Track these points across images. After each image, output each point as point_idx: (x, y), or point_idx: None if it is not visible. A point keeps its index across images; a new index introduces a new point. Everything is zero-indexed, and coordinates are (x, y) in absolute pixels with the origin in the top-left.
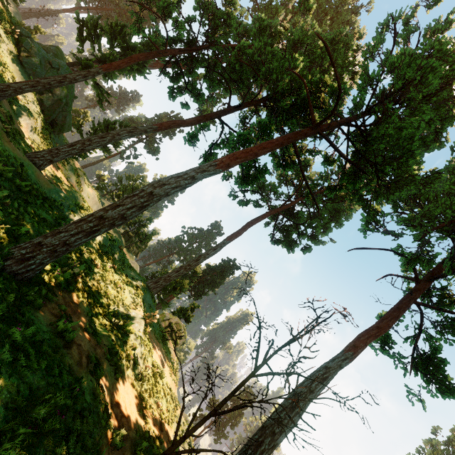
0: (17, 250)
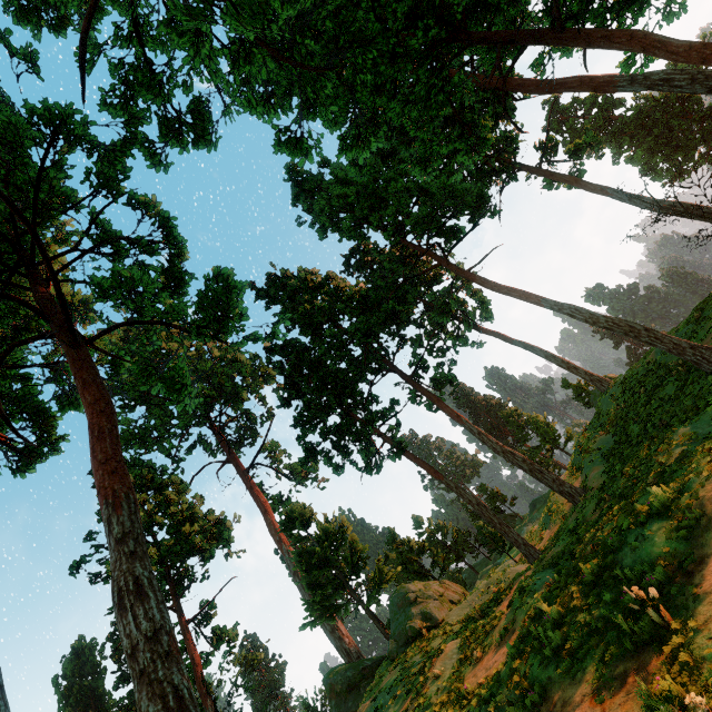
0: (705, 355)
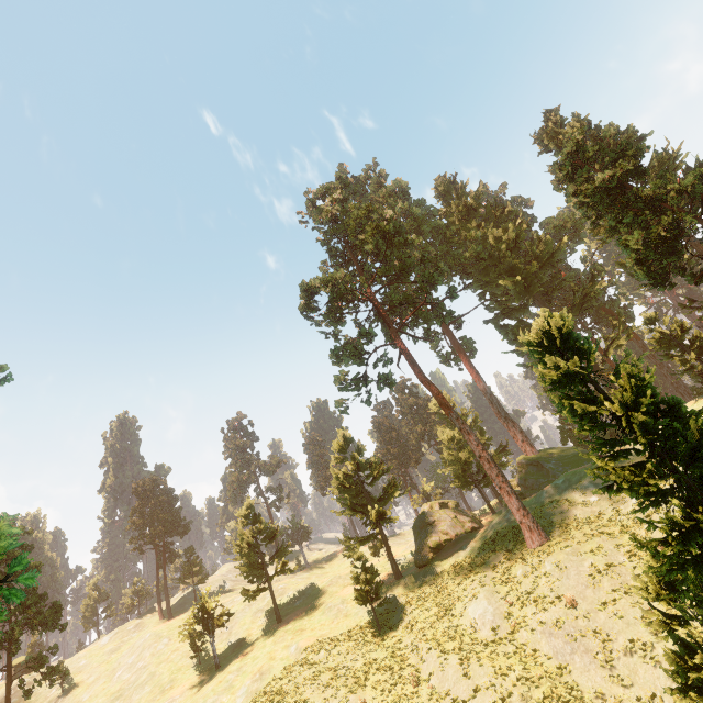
0: None
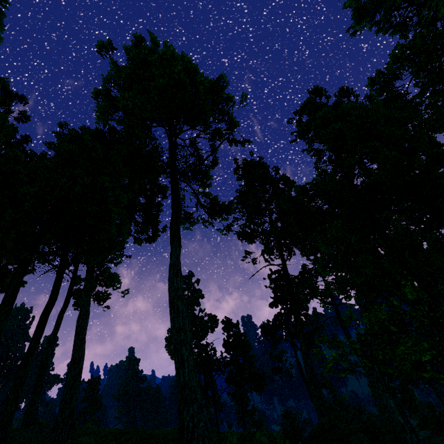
0: None
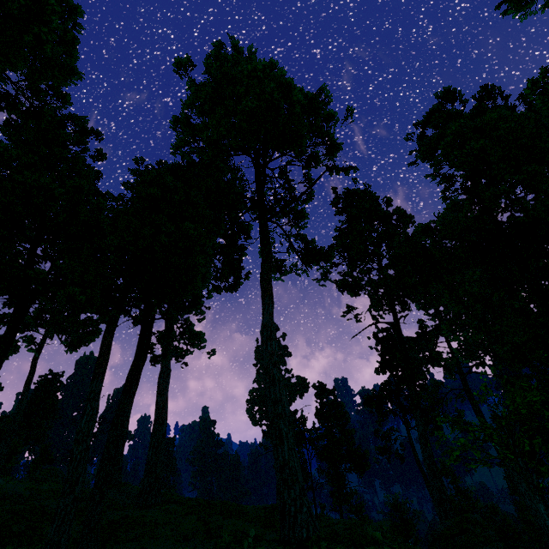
0: None
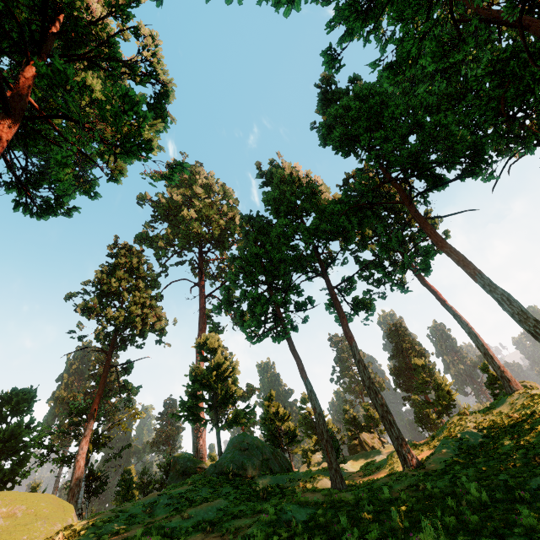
0: None
